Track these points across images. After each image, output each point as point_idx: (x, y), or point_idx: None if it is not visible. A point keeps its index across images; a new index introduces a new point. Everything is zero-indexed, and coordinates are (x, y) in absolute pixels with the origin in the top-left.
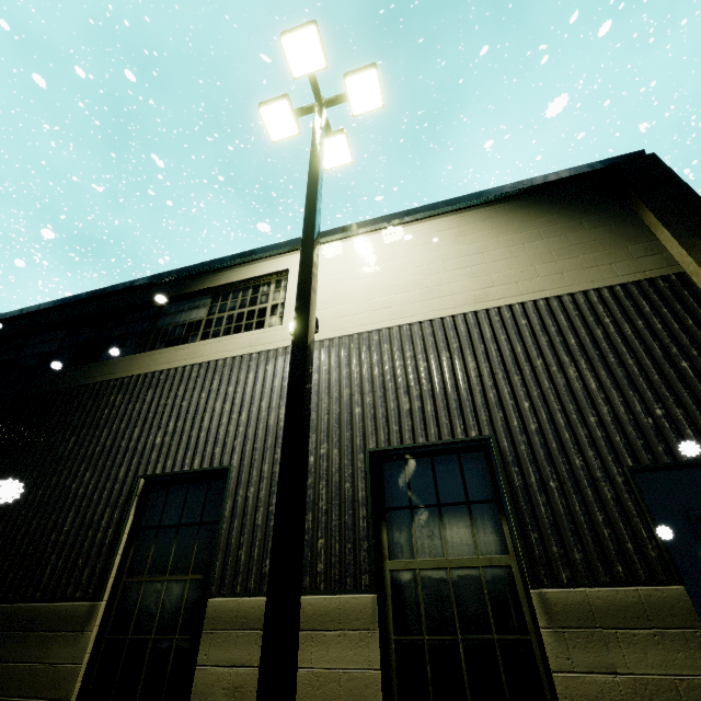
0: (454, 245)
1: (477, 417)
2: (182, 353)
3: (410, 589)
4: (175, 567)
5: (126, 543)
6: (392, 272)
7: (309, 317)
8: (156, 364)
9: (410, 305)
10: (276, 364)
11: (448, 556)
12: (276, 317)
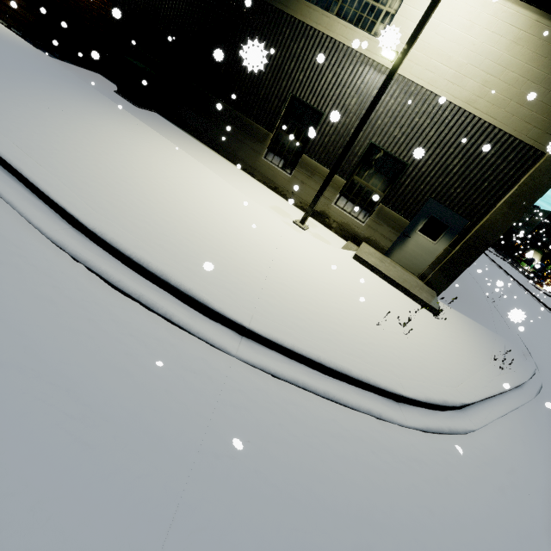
0: (503, 49)
1: (412, 155)
2: (325, 20)
3: (355, 185)
4: (295, 137)
5: (281, 118)
6: (458, 44)
7: (378, 101)
8: (310, 18)
9: (442, 79)
10: (364, 70)
11: (369, 185)
12: (383, 26)
